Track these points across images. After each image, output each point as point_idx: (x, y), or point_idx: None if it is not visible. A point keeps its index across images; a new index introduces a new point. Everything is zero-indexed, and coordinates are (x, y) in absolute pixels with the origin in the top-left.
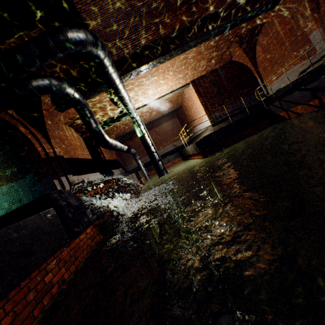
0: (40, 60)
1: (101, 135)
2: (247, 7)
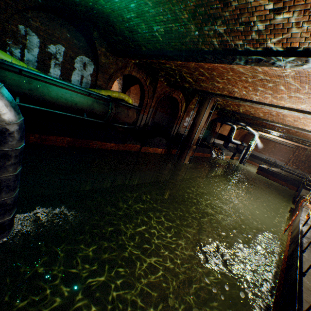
0: (231, 123)
1: (231, 138)
2: None
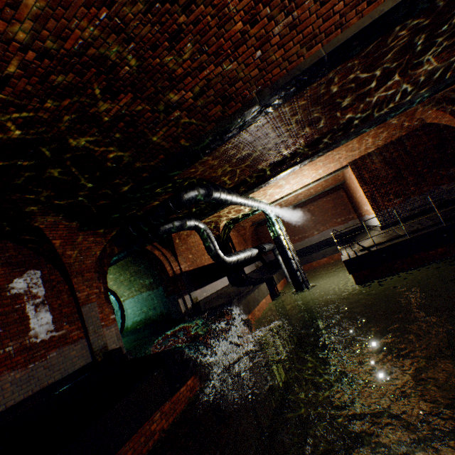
0: (165, 218)
1: (220, 259)
2: (419, 89)
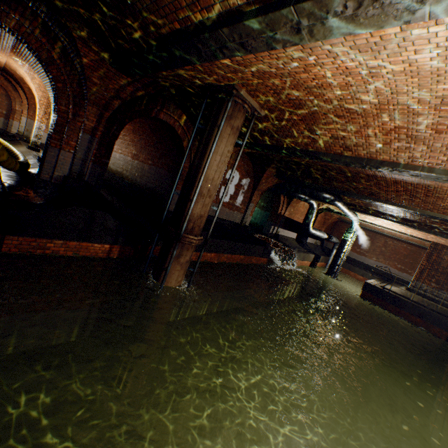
0: (306, 194)
1: (308, 227)
2: None
